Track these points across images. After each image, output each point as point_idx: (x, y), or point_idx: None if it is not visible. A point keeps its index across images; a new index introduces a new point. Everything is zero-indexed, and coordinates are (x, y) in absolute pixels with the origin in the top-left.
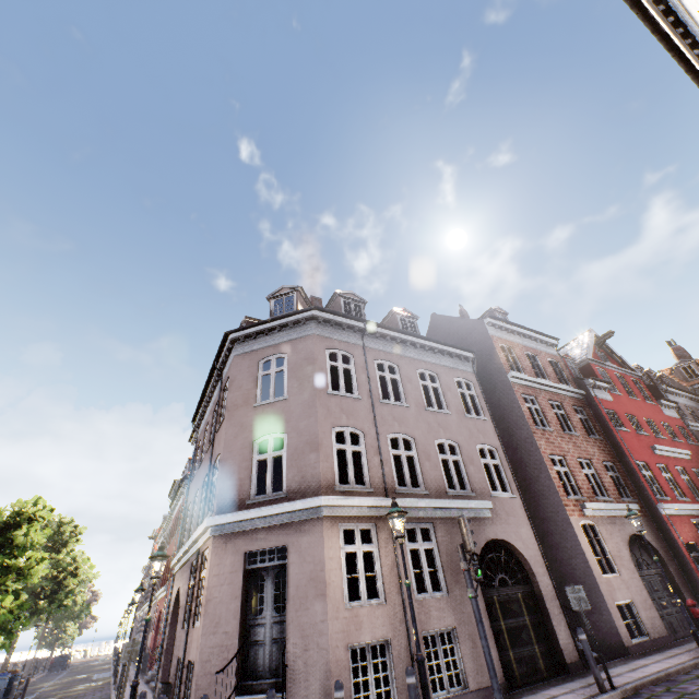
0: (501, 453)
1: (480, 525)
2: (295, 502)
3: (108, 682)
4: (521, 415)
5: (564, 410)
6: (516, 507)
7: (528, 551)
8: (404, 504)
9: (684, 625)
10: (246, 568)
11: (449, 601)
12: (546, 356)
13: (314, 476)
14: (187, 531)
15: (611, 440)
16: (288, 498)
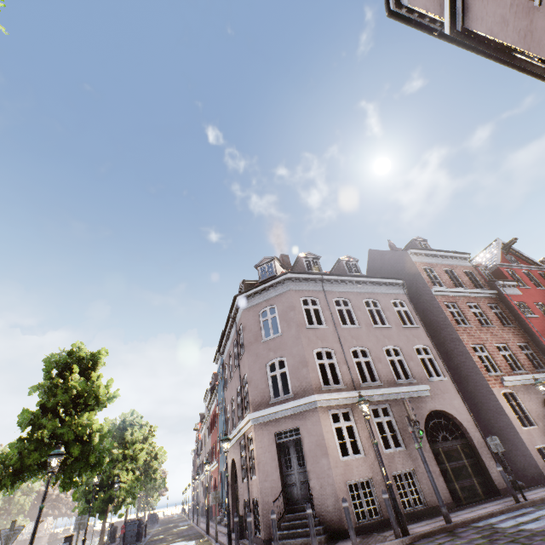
0: (433, 349)
1: (422, 402)
2: (299, 400)
3: (191, 526)
4: (445, 318)
5: (480, 308)
6: (448, 386)
7: (460, 416)
8: (367, 393)
9: None
10: (277, 442)
11: (407, 452)
12: (461, 268)
13: (307, 383)
14: (230, 423)
15: (523, 326)
16: (294, 398)
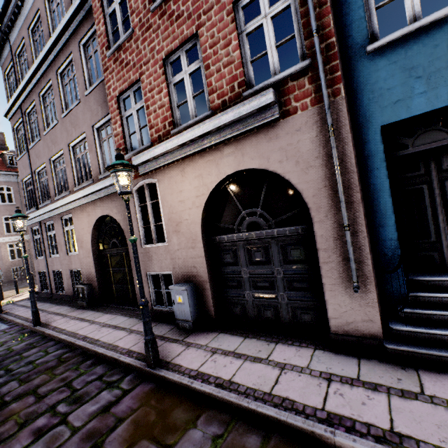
0: None
1: None
2: None
3: None
4: None
5: None
6: None
7: None
8: None
9: None
10: None
11: None
12: None
13: None
14: None
15: None
16: None
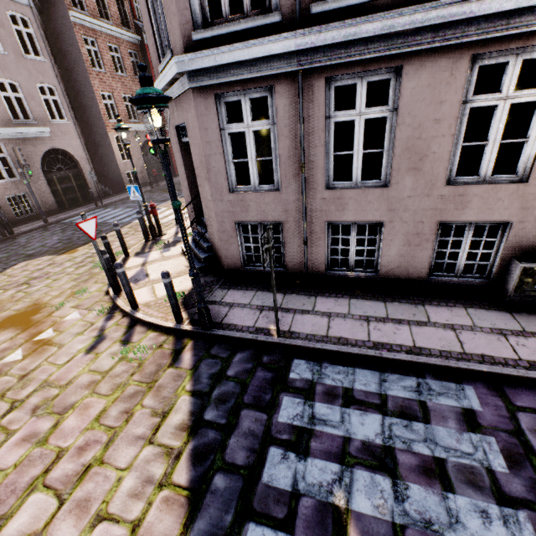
0: (60, 92)
1: (42, 142)
2: None
3: None
4: (81, 57)
5: (121, 53)
6: (70, 129)
7: (77, 153)
8: None
9: (161, 177)
10: None
11: (22, 182)
12: None
13: None
14: None
15: None
16: None
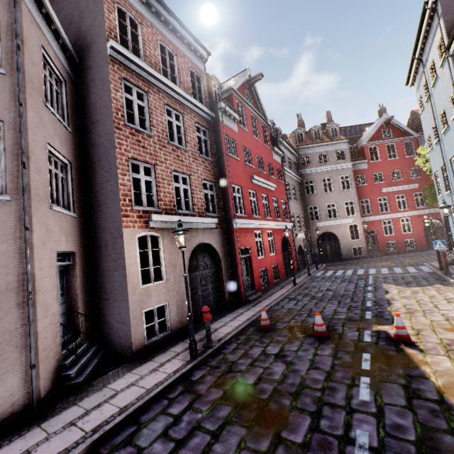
0: (14, 132)
1: None
2: None
3: None
4: (109, 103)
5: (183, 122)
6: (0, 214)
7: None
8: None
9: (215, 306)
10: None
11: None
12: (189, 64)
13: None
14: None
15: (220, 164)
16: None
